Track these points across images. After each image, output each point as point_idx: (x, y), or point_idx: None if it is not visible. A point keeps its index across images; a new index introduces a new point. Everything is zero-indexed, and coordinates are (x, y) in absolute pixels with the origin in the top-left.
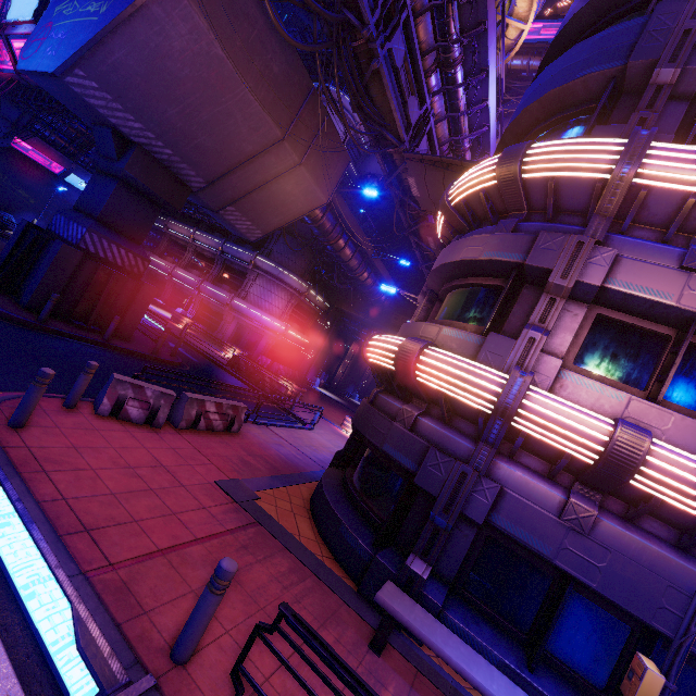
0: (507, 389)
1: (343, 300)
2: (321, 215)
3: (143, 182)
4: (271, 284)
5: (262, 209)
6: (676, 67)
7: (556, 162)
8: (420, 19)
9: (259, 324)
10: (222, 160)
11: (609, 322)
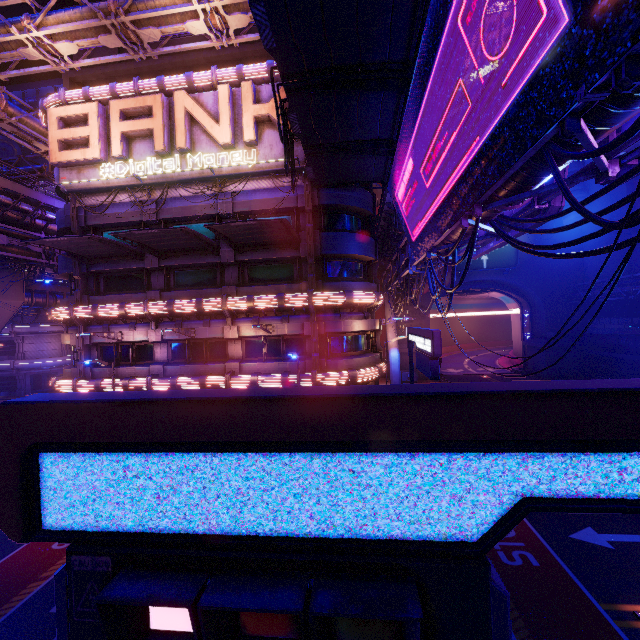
0: (73, 386)
1: None
2: (31, 301)
3: None
4: (38, 338)
5: None
6: (78, 275)
7: (59, 316)
8: (4, 214)
9: (48, 368)
10: None
11: (106, 346)
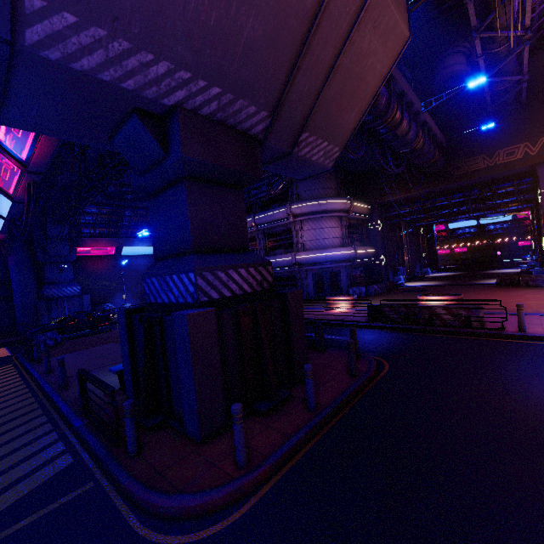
0: None
1: (381, 193)
2: None
3: (210, 161)
4: (317, 222)
5: (336, 109)
6: None
7: None
8: None
9: (332, 263)
10: (280, 54)
11: None
